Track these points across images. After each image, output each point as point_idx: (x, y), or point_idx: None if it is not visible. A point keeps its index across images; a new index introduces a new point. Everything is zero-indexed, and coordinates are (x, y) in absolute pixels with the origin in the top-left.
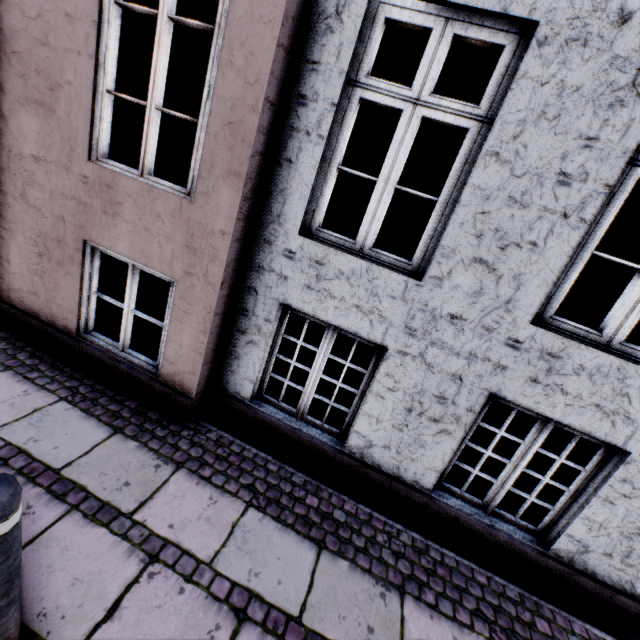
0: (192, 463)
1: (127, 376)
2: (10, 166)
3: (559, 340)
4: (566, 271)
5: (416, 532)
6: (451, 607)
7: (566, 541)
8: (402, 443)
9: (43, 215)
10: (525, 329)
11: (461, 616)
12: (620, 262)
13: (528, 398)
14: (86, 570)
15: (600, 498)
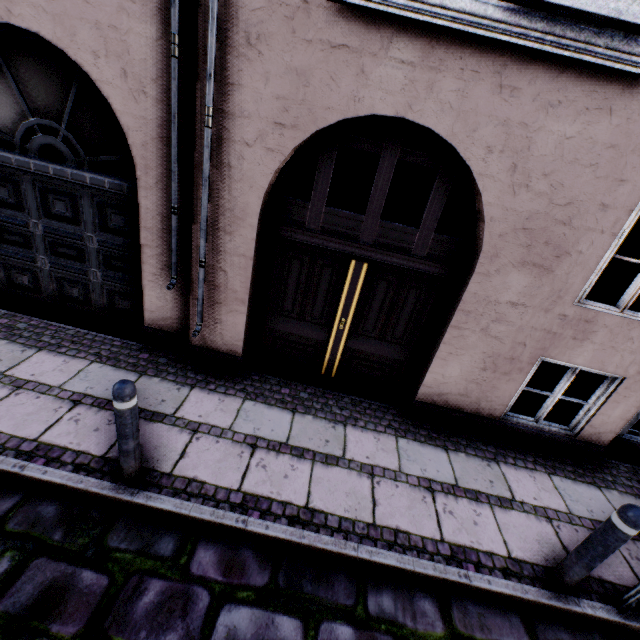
0: None
1: (548, 440)
2: (478, 310)
3: None
4: None
5: None
6: None
7: None
8: None
9: (501, 342)
10: None
11: None
12: None
13: None
14: None
15: None
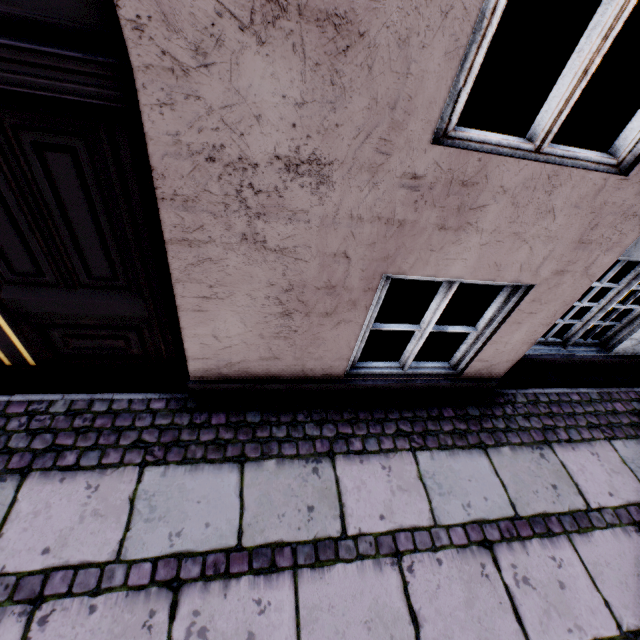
0: (548, 435)
1: (421, 389)
2: (210, 190)
3: None
4: None
5: None
6: None
7: None
8: None
9: (298, 259)
10: None
11: None
12: None
13: None
14: (632, 566)
15: None
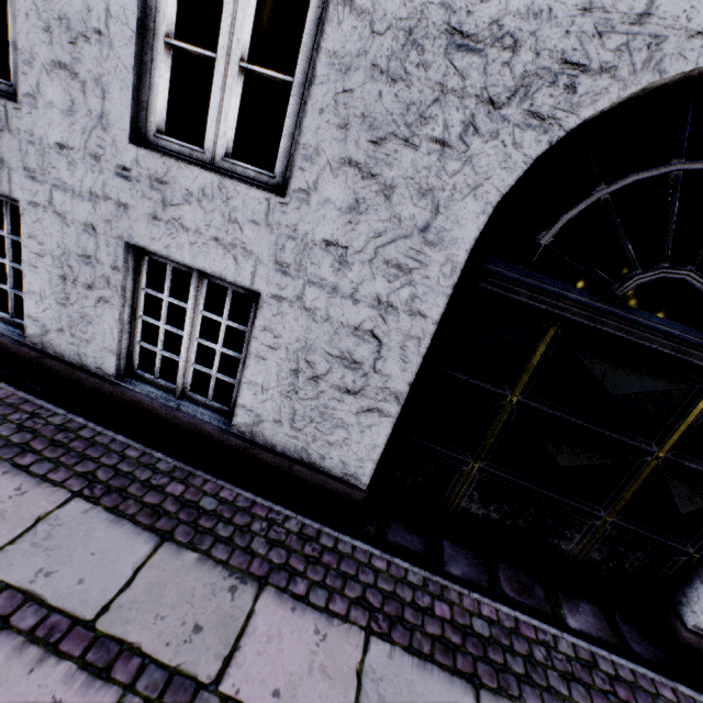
0: None
1: None
2: None
3: (161, 160)
4: (150, 71)
5: (98, 423)
6: (50, 468)
7: (242, 413)
8: (72, 322)
9: None
10: (128, 151)
11: (56, 475)
12: (192, 50)
13: (158, 242)
14: None
15: (253, 355)
